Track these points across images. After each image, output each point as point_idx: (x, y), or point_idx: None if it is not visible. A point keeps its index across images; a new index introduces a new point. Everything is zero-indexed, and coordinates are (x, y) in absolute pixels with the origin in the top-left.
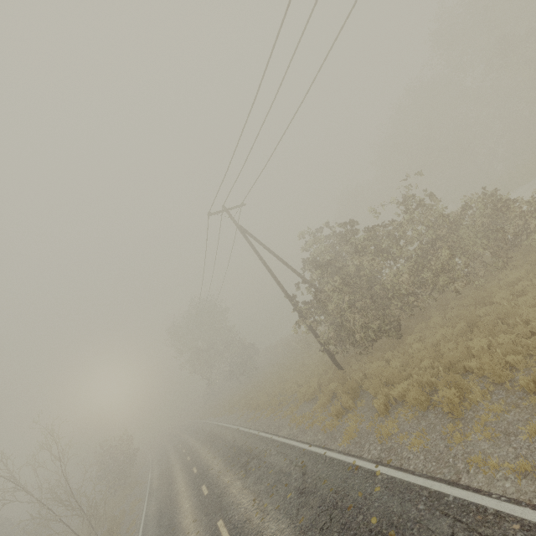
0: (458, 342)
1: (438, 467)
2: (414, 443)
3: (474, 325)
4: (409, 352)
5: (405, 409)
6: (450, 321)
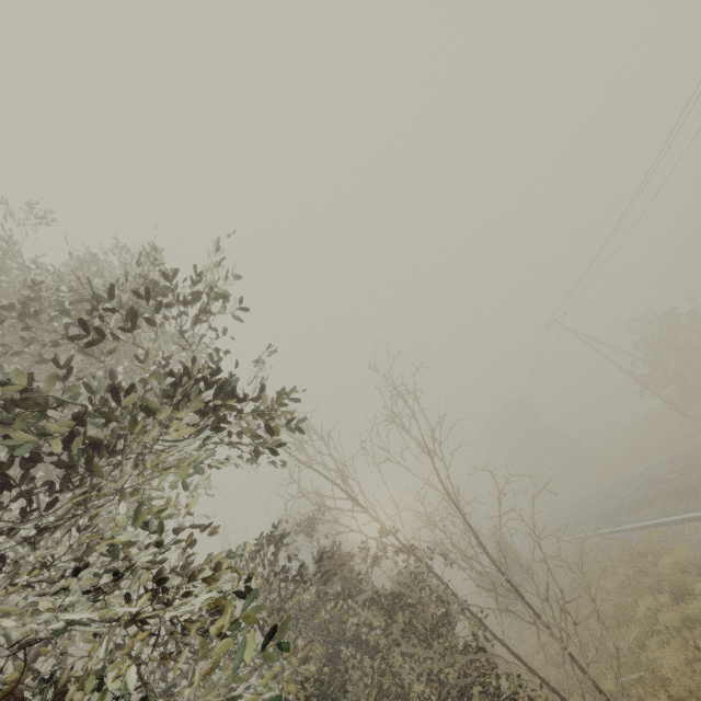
0: None
1: None
2: None
3: None
4: None
5: None
6: None
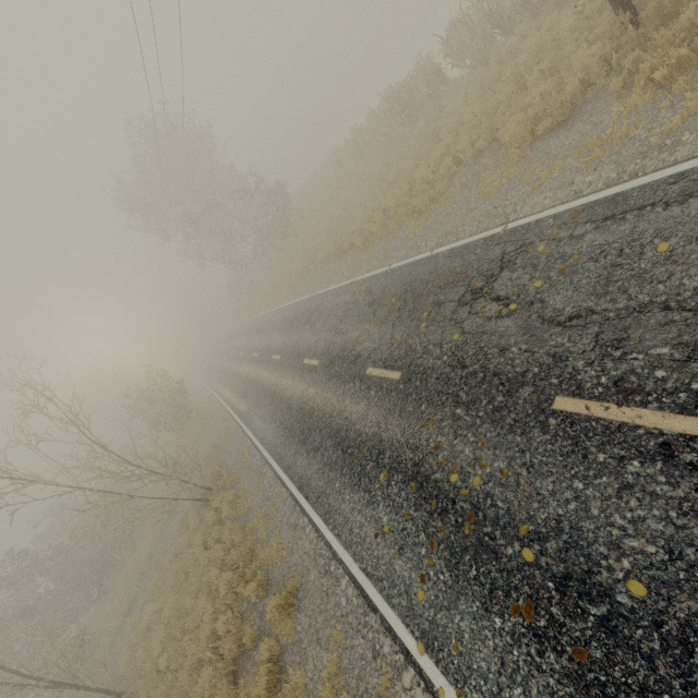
0: None
1: None
2: None
3: None
4: None
5: None
6: None
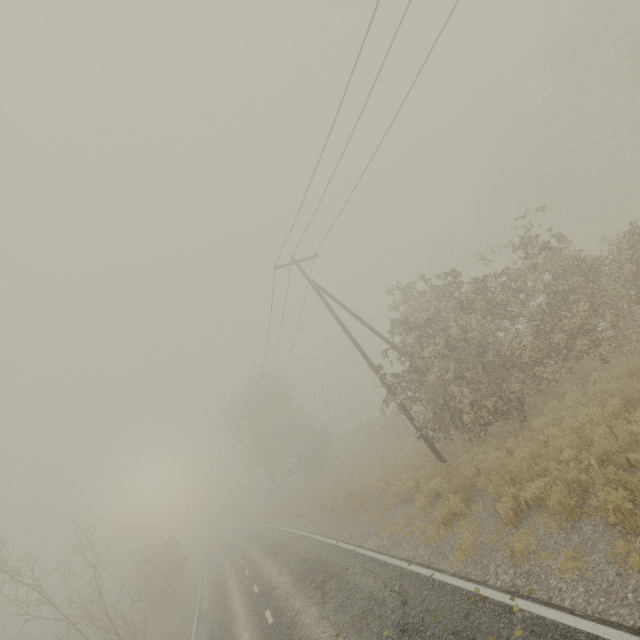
0: (612, 426)
1: (610, 606)
2: (566, 567)
3: (633, 403)
4: (541, 439)
5: (545, 518)
6: (596, 398)
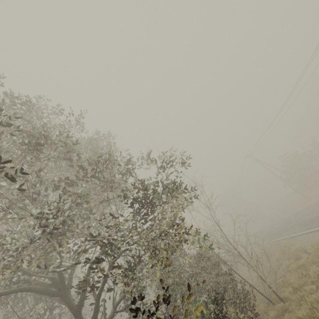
0: None
1: None
2: None
3: None
4: None
5: None
6: None
